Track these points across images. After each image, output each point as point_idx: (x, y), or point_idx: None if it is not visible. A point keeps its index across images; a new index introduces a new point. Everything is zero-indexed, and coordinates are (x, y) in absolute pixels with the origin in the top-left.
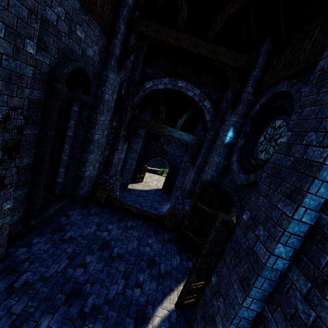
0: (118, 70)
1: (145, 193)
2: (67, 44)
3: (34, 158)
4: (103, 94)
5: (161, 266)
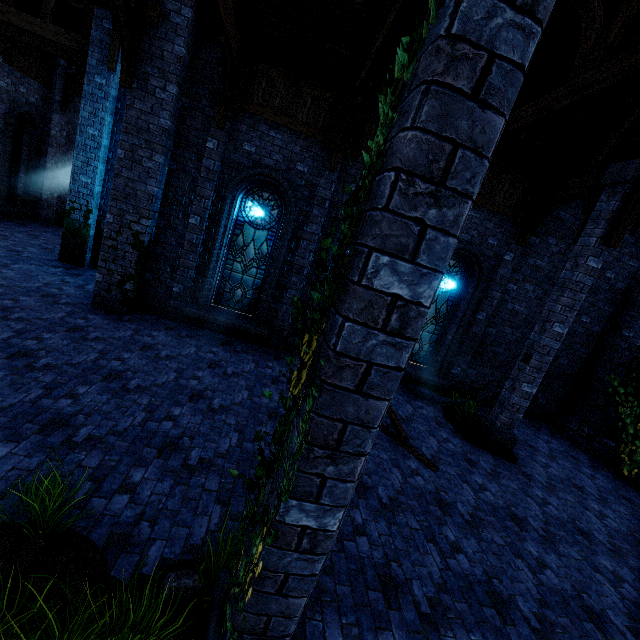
0: (63, 112)
1: None
2: (15, 97)
3: (0, 165)
4: (50, 131)
5: None
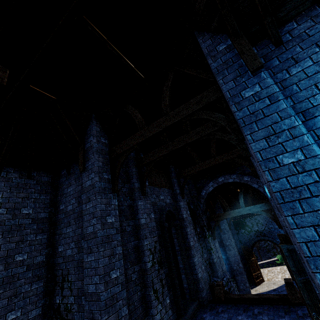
0: (183, 198)
1: (275, 293)
2: (160, 205)
3: (168, 268)
4: (182, 215)
5: None
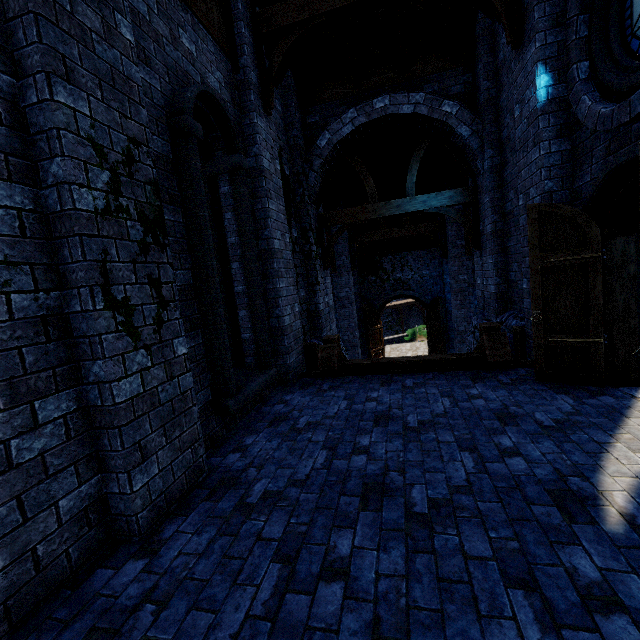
0: (266, 115)
1: None
2: (175, 60)
3: (193, 274)
4: (259, 159)
5: (535, 417)
